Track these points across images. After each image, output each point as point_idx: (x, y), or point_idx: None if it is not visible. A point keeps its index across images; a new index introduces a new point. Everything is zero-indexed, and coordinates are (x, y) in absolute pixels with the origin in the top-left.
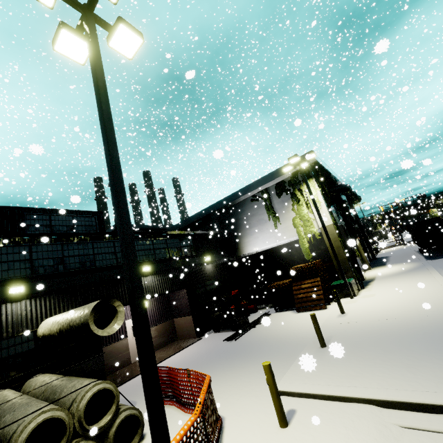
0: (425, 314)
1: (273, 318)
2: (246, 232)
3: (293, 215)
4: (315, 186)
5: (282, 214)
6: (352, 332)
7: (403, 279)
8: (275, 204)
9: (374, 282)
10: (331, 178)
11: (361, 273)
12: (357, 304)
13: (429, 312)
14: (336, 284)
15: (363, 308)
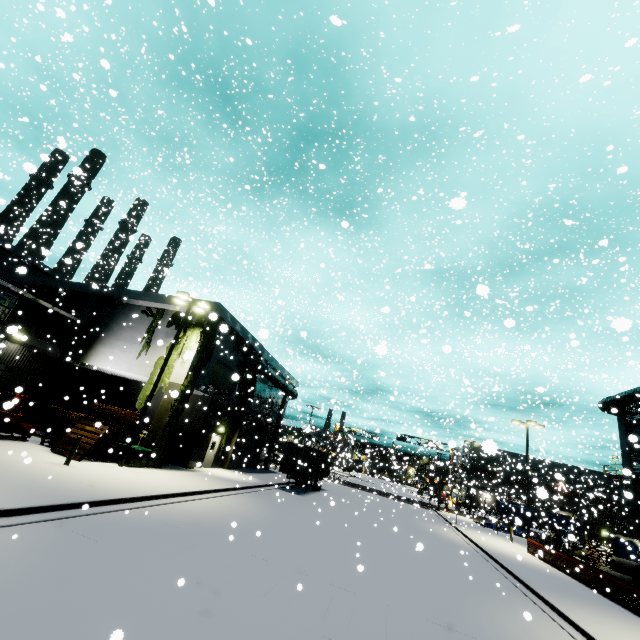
0: (98, 486)
1: (19, 444)
2: (110, 341)
3: (163, 353)
4: (198, 338)
5: (156, 345)
6: (13, 469)
7: (200, 479)
8: (159, 331)
9: (183, 471)
10: (253, 349)
11: (189, 459)
12: (103, 468)
13: (105, 487)
14: (123, 445)
15: (92, 470)
